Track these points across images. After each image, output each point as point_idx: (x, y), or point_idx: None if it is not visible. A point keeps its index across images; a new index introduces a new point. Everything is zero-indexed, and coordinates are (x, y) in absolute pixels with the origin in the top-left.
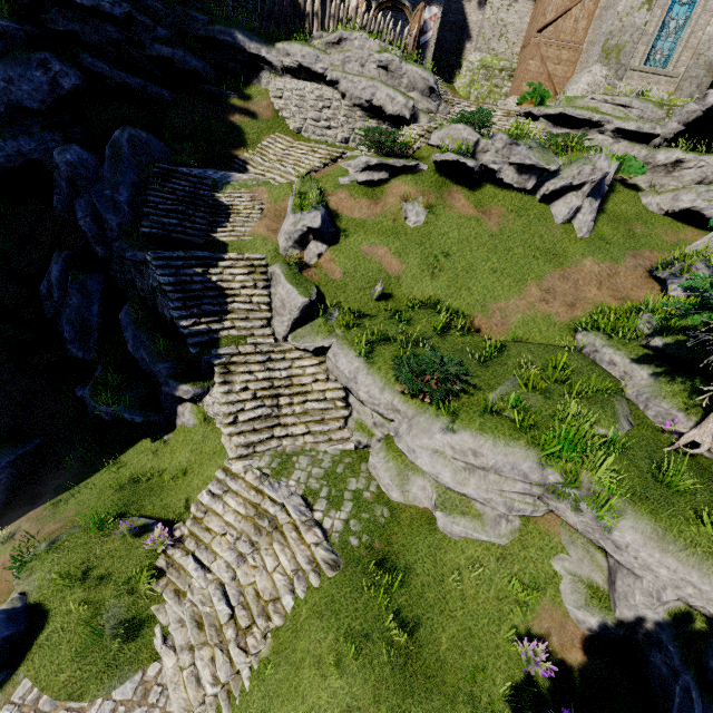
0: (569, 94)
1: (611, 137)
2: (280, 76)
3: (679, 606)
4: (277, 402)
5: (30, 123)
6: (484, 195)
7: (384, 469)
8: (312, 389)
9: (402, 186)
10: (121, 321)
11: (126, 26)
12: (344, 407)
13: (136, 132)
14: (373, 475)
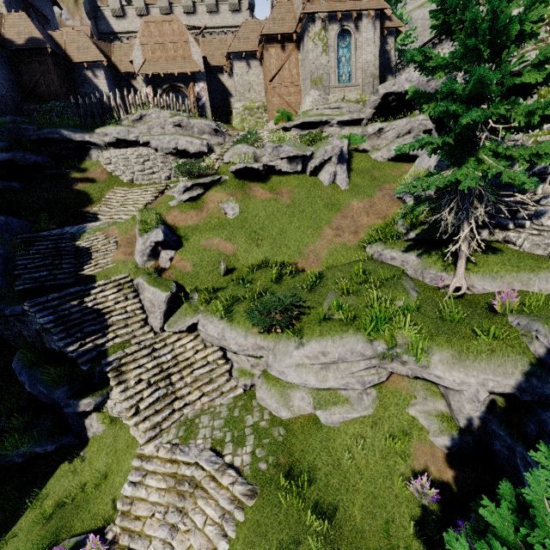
0: (303, 110)
1: (338, 127)
2: (105, 150)
3: (493, 400)
4: (170, 381)
5: None
6: (273, 183)
7: (269, 397)
8: (195, 359)
9: (216, 194)
10: (15, 369)
11: None
12: (225, 363)
13: None
14: (264, 406)
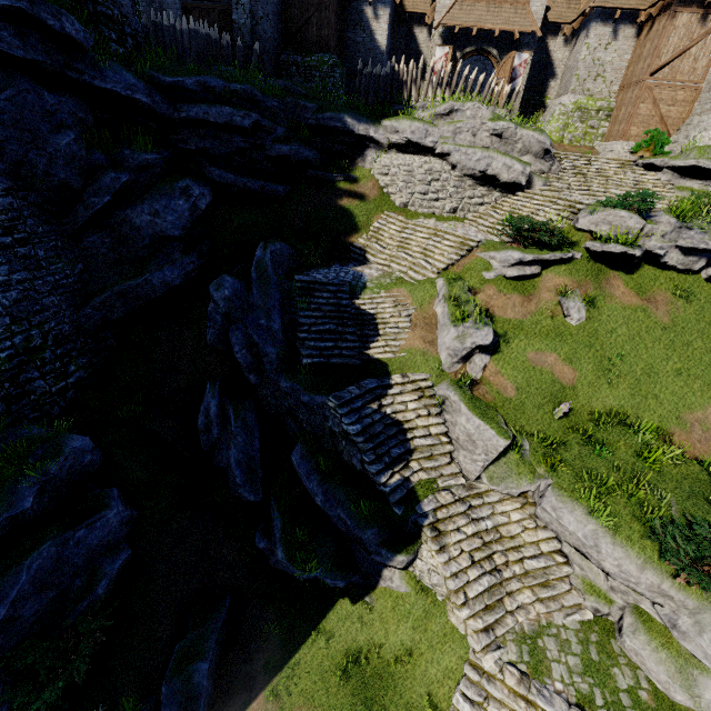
0: (699, 142)
1: None
2: (384, 152)
3: None
4: (494, 563)
5: (170, 249)
6: (643, 279)
7: (655, 660)
8: (523, 541)
9: (556, 278)
10: (298, 466)
11: (251, 133)
12: (564, 561)
13: (274, 246)
14: (634, 660)
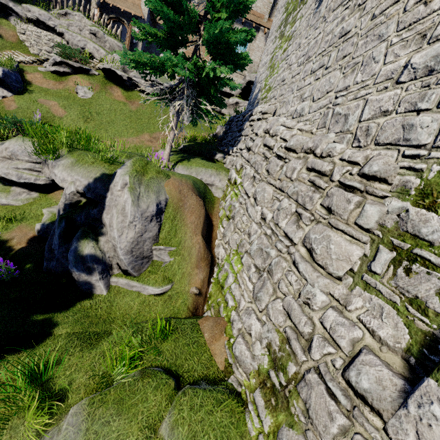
0: None
1: None
2: (25, 23)
3: (81, 201)
4: None
5: None
6: (133, 95)
7: None
8: None
9: (80, 79)
10: None
11: None
12: None
13: None
14: None
